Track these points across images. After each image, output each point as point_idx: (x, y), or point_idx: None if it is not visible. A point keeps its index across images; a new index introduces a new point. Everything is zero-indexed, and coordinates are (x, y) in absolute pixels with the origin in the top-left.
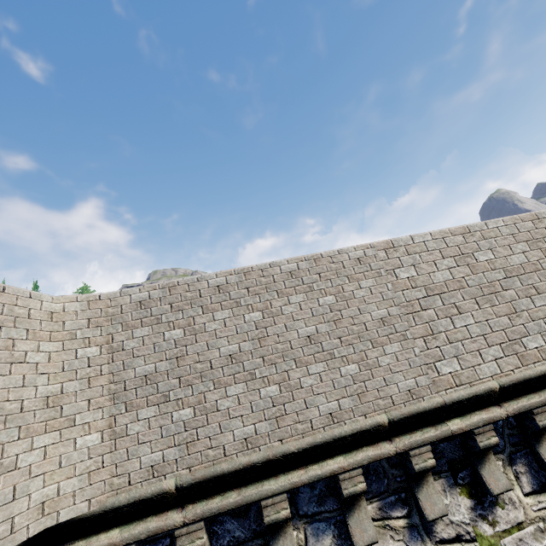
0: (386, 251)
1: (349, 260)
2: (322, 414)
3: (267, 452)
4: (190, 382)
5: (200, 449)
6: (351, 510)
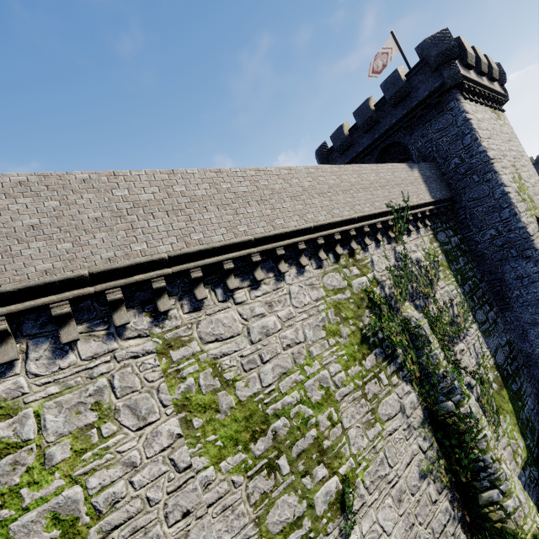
0: (108, 177)
1: (75, 180)
2: (38, 271)
3: None
4: None
5: None
6: (63, 327)
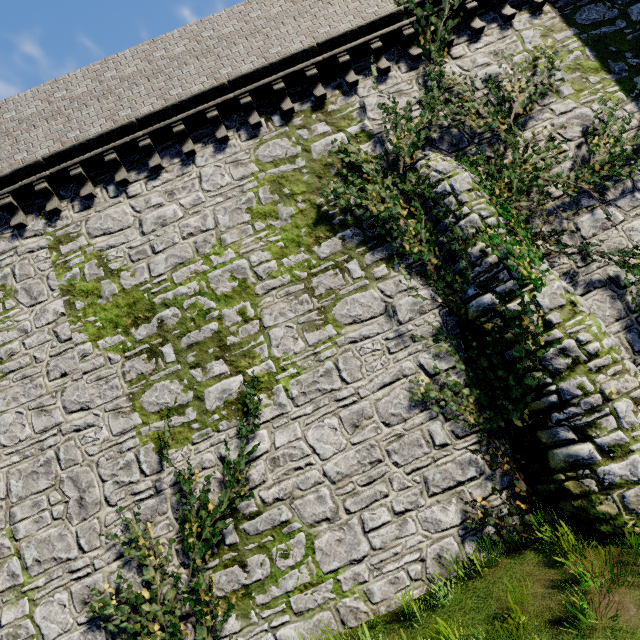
0: (1, 106)
1: None
2: None
3: None
4: None
5: None
6: None
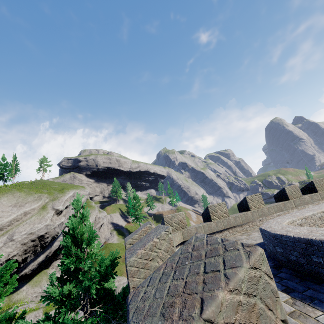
0: None
1: None
2: None
3: None
4: None
5: None
6: None
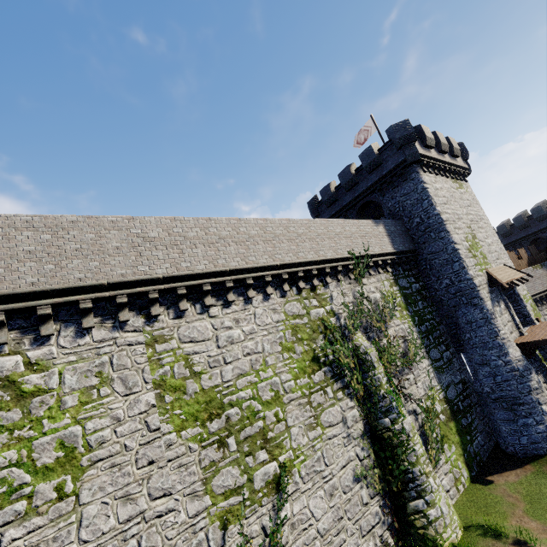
0: (129, 220)
1: (107, 221)
2: (76, 278)
3: (43, 288)
4: (3, 259)
5: (6, 284)
6: (85, 317)
